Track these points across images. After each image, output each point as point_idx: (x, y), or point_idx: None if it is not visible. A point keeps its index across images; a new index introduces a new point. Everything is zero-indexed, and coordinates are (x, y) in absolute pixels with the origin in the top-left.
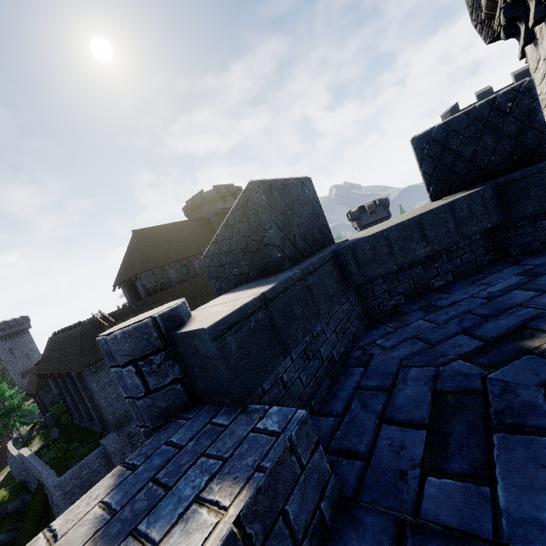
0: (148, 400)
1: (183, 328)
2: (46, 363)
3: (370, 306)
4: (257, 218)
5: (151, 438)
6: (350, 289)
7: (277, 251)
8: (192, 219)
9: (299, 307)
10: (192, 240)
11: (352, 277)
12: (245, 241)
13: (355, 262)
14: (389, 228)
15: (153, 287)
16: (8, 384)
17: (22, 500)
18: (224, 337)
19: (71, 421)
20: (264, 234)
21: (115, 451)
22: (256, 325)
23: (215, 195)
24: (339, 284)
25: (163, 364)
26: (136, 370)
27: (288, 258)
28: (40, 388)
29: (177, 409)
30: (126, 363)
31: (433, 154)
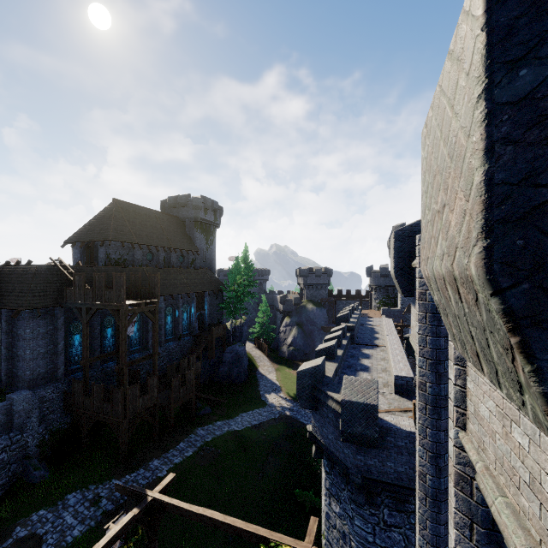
0: None
1: None
2: None
3: None
4: None
5: None
6: None
7: None
8: (169, 214)
9: None
10: (165, 232)
11: None
12: None
13: None
14: None
15: (116, 259)
16: None
17: None
18: None
19: None
20: None
21: (22, 411)
22: None
23: (201, 204)
24: None
25: None
26: None
27: None
28: None
29: None
30: None
31: None
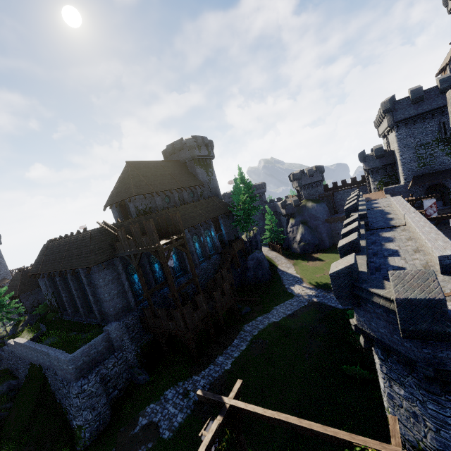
0: None
1: None
2: (42, 264)
3: None
4: None
5: None
6: None
7: None
8: (172, 161)
9: None
10: (173, 176)
11: None
12: None
13: None
14: None
15: (144, 209)
16: None
17: (9, 385)
18: None
19: (59, 318)
20: None
21: (116, 337)
22: None
23: (194, 143)
24: None
25: None
26: None
27: None
28: (22, 292)
29: None
30: None
31: None
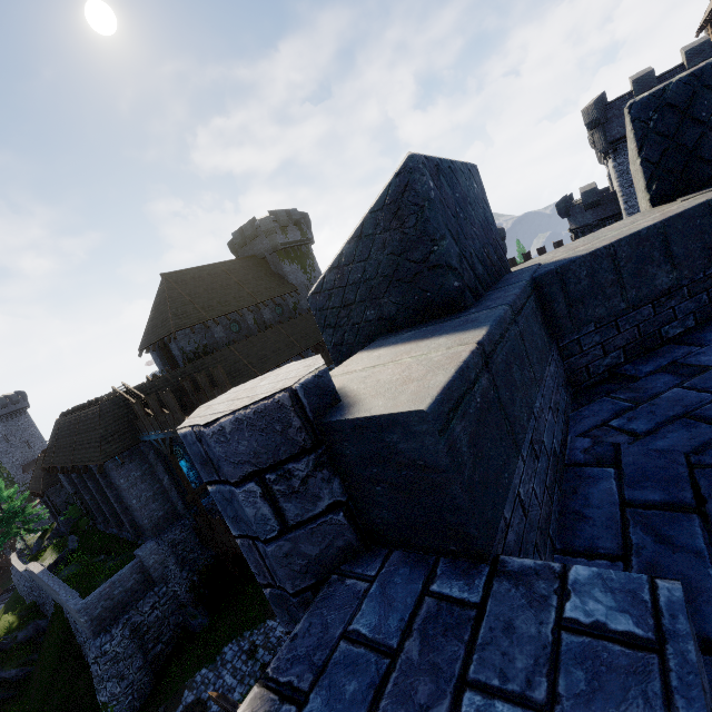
0: (284, 544)
1: (352, 410)
2: (54, 453)
3: (575, 368)
4: (419, 221)
5: (304, 620)
6: (553, 341)
7: (453, 277)
8: (242, 258)
9: (517, 369)
10: (243, 286)
11: (558, 322)
12: (392, 262)
13: (563, 297)
14: (618, 241)
15: (194, 350)
16: (5, 480)
17: (36, 626)
18: (451, 427)
19: (93, 527)
20: (430, 248)
21: (155, 564)
22: (482, 401)
23: (272, 225)
24: (544, 332)
25: (311, 478)
26: (263, 490)
27: (468, 289)
28: (48, 485)
29: (338, 558)
30: (243, 477)
31: (665, 129)
